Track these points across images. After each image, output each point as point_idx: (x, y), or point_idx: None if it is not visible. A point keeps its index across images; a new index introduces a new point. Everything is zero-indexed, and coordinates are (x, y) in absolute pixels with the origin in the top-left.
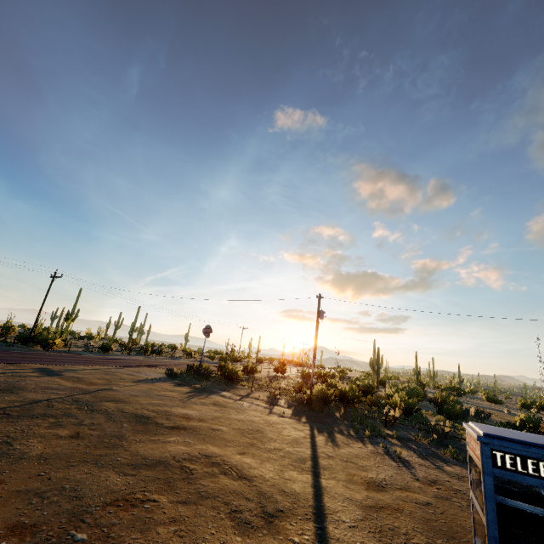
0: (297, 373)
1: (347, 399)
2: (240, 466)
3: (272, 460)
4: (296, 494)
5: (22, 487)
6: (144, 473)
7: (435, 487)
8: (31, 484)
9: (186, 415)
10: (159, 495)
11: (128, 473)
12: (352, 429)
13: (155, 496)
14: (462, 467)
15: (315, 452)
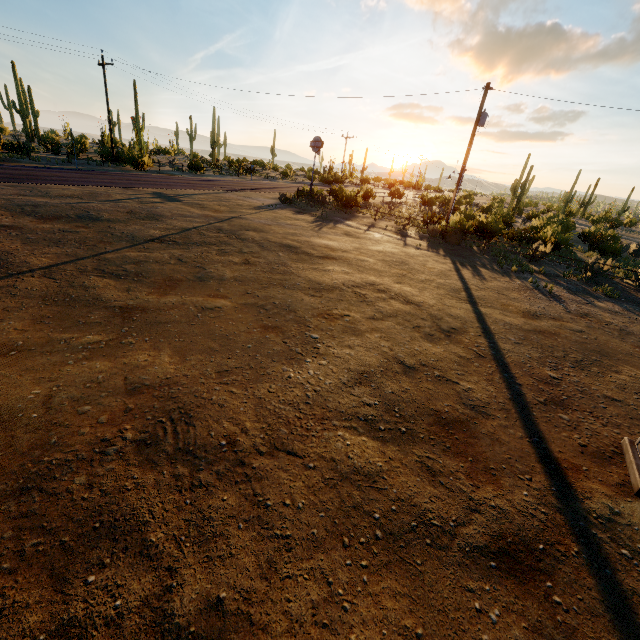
0: (414, 198)
1: (484, 232)
2: (403, 294)
3: (428, 290)
4: (462, 318)
5: (244, 301)
6: (326, 295)
7: (587, 319)
8: (249, 300)
9: (328, 246)
10: (350, 312)
11: (315, 295)
12: (494, 264)
13: (348, 313)
14: (614, 303)
15: (466, 285)
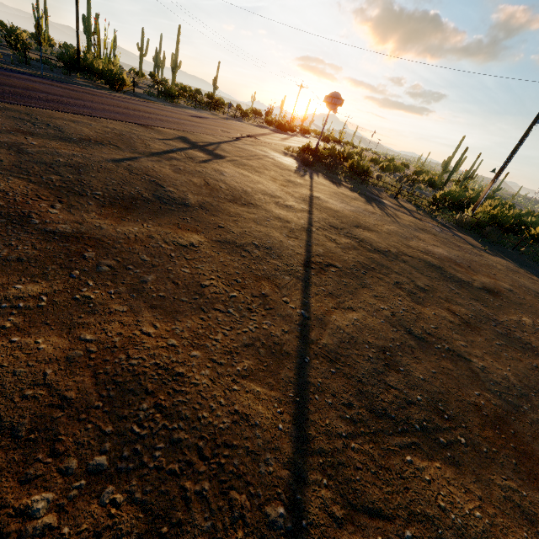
0: None
1: None
2: None
3: None
4: None
5: None
6: None
7: None
8: None
9: (450, 259)
10: None
11: None
12: None
13: None
14: None
15: None
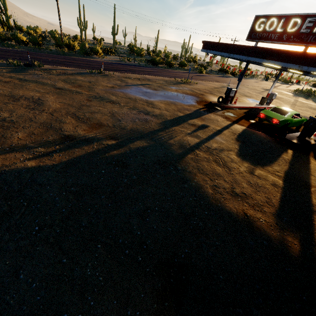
0: None
1: None
2: None
3: None
4: None
5: None
6: None
7: None
8: None
9: None
10: None
11: None
12: None
13: None
14: None
15: None
